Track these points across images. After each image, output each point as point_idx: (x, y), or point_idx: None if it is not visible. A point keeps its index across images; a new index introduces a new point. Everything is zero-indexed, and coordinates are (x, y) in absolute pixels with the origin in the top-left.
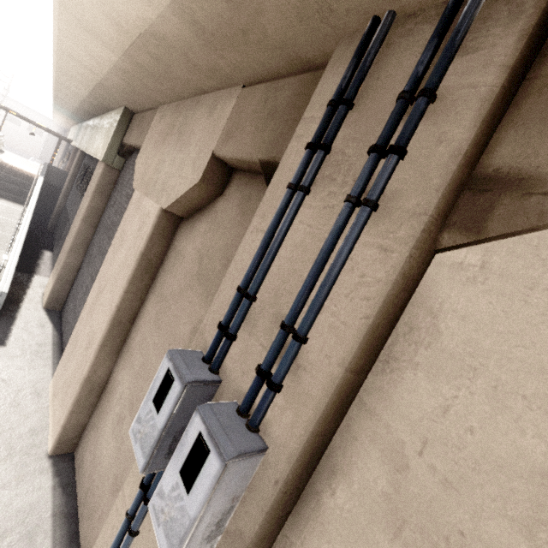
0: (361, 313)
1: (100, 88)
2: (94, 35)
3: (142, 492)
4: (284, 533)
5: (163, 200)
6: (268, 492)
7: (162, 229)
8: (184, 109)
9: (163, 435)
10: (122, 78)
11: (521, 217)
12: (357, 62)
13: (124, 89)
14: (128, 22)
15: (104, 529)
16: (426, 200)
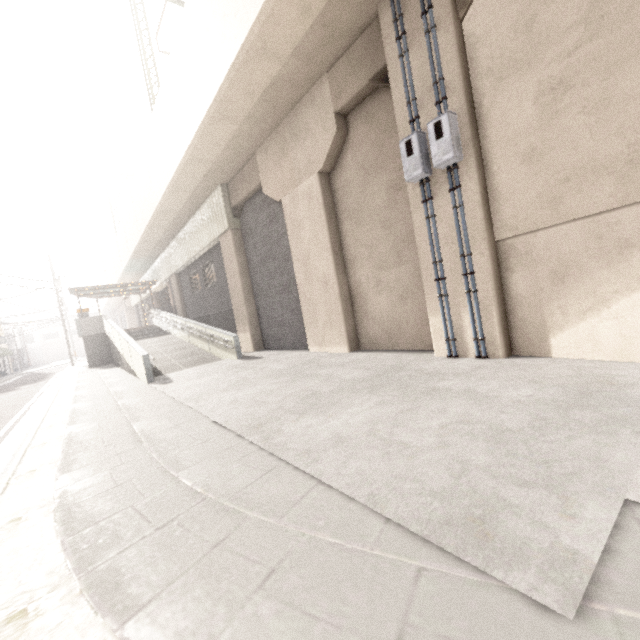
0: (453, 51)
1: (204, 179)
2: (228, 119)
3: (425, 204)
4: (480, 138)
5: (316, 167)
6: (465, 120)
7: (324, 185)
8: (285, 126)
9: (420, 155)
10: (233, 146)
11: None
12: (393, 2)
13: (229, 159)
14: (260, 86)
15: (420, 250)
16: (447, 10)
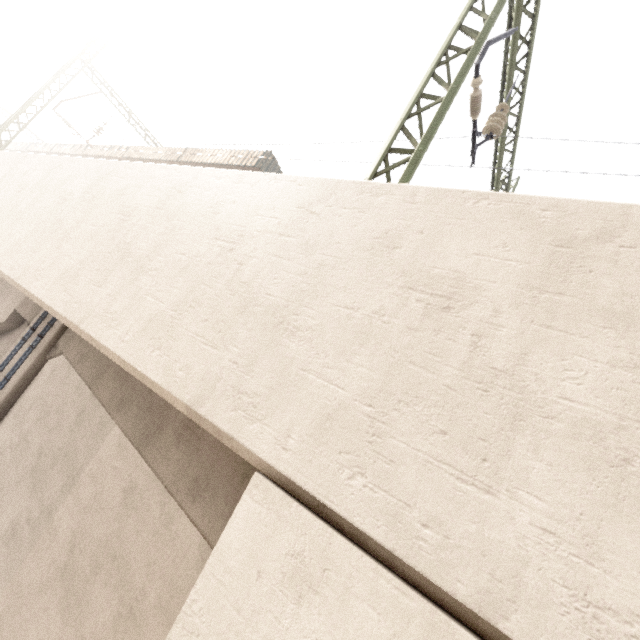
0: (22, 373)
1: None
2: None
3: None
4: None
5: None
6: None
7: None
8: None
9: None
10: None
11: (53, 354)
12: None
13: None
14: None
15: None
16: (41, 349)
